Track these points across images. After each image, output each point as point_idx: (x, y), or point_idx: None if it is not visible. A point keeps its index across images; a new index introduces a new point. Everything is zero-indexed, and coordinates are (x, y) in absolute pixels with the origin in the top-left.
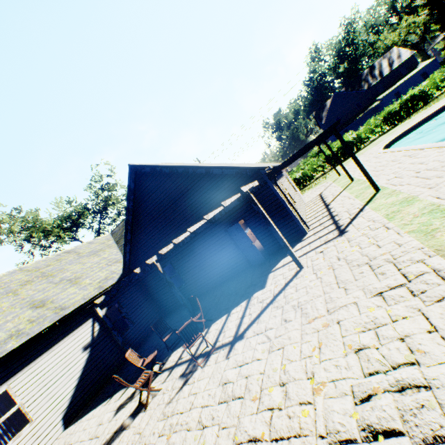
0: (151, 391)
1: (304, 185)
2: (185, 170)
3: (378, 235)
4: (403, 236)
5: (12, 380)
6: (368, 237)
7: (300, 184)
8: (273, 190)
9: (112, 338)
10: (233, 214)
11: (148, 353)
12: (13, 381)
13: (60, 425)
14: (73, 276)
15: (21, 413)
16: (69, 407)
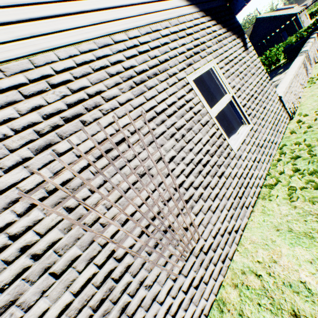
0: None
1: (316, 15)
2: (273, 17)
3: None
4: None
5: None
6: None
7: (314, 15)
8: (297, 19)
9: None
10: (284, 29)
11: None
12: None
13: None
14: None
15: None
16: None
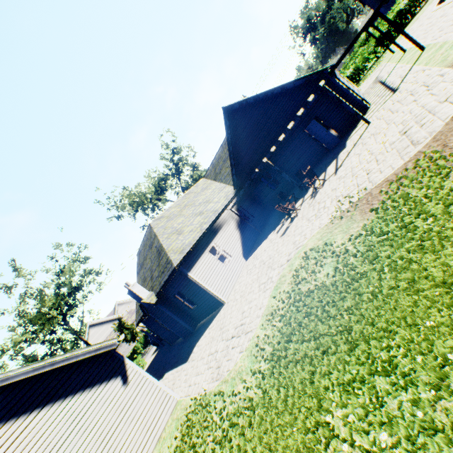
0: (296, 210)
1: (358, 80)
2: (265, 95)
3: (418, 78)
4: (431, 70)
5: (214, 241)
6: (412, 83)
7: (353, 81)
8: (336, 84)
9: (247, 224)
10: (308, 116)
11: (275, 220)
12: (214, 241)
13: (243, 259)
14: (204, 201)
15: (224, 255)
16: (243, 253)
